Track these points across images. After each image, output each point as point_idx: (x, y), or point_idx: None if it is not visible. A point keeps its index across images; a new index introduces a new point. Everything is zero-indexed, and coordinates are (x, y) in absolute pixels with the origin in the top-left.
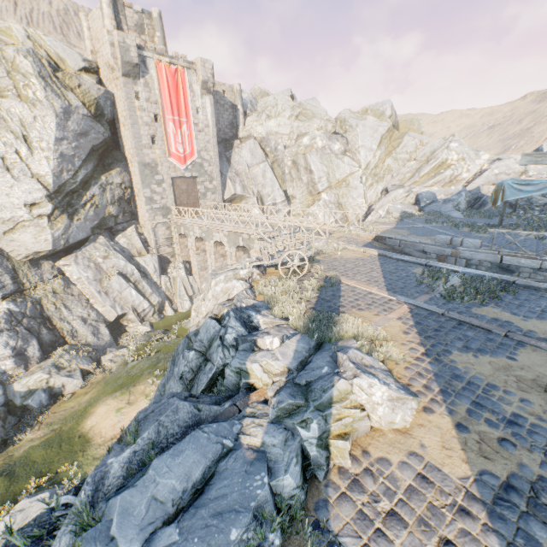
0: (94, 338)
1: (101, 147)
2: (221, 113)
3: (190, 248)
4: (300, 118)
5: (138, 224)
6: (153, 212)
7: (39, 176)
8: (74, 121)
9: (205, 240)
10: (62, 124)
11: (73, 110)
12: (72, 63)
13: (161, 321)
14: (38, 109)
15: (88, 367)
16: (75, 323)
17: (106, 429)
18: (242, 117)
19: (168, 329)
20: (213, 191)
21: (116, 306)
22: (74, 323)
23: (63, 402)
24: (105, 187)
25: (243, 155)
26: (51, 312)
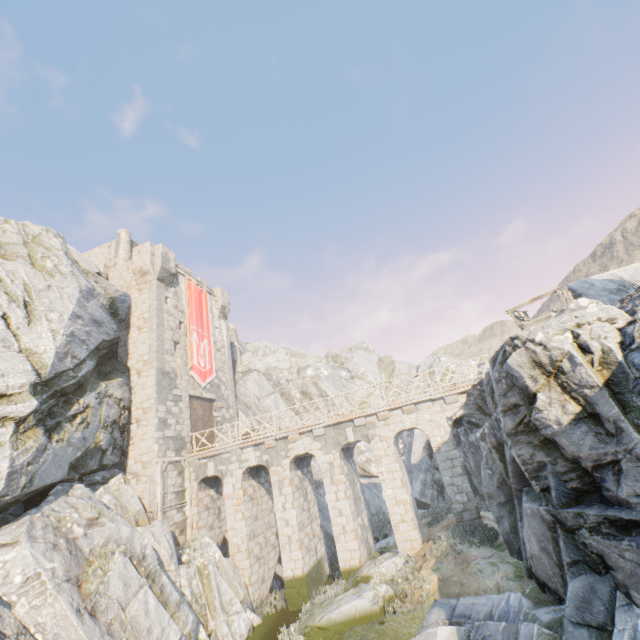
0: None
1: (104, 348)
2: None
3: (228, 496)
4: (293, 356)
5: (124, 474)
6: (164, 443)
7: (30, 353)
8: (93, 305)
9: (269, 465)
10: (82, 302)
11: (95, 294)
12: (85, 266)
13: None
14: (56, 280)
15: None
16: None
17: None
18: (239, 353)
19: None
20: (229, 422)
21: None
22: None
23: None
24: (102, 398)
25: (249, 386)
26: None
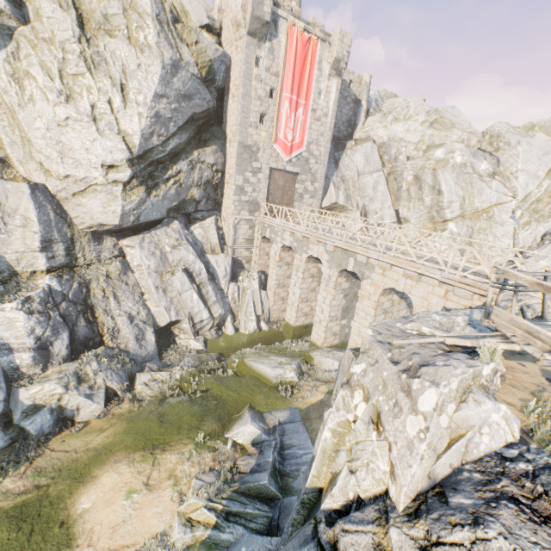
0: (136, 345)
1: (202, 118)
2: (341, 106)
3: (271, 256)
4: (435, 126)
5: (219, 216)
6: (239, 205)
7: (126, 134)
8: (181, 79)
9: (295, 251)
10: (167, 78)
11: (182, 66)
12: (195, 18)
13: (217, 339)
14: (145, 56)
15: (116, 387)
16: (120, 320)
17: (101, 528)
18: (363, 115)
19: (224, 354)
20: (311, 195)
21: (171, 309)
22: (119, 319)
23: (69, 436)
24: (195, 165)
25: (355, 158)
26: (97, 300)
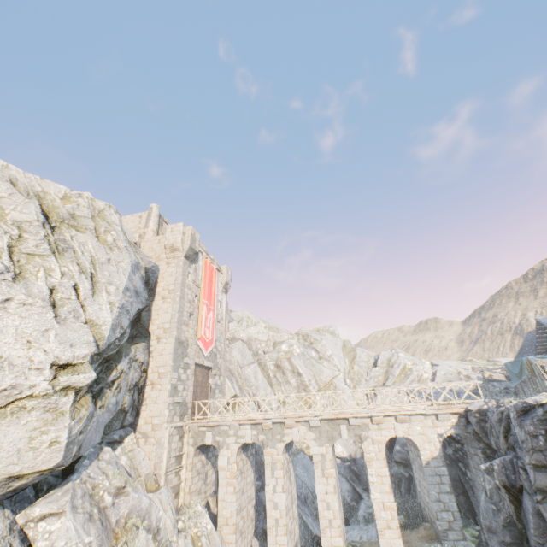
0: None
1: (135, 314)
2: None
3: (222, 468)
4: (270, 329)
5: (134, 432)
6: (173, 408)
7: (93, 323)
8: (137, 277)
9: (264, 445)
10: (131, 275)
11: (138, 267)
12: (127, 236)
13: None
14: (114, 254)
15: None
16: None
17: None
18: (227, 321)
19: None
20: (219, 389)
21: None
22: None
23: None
24: (131, 363)
25: (234, 354)
26: None
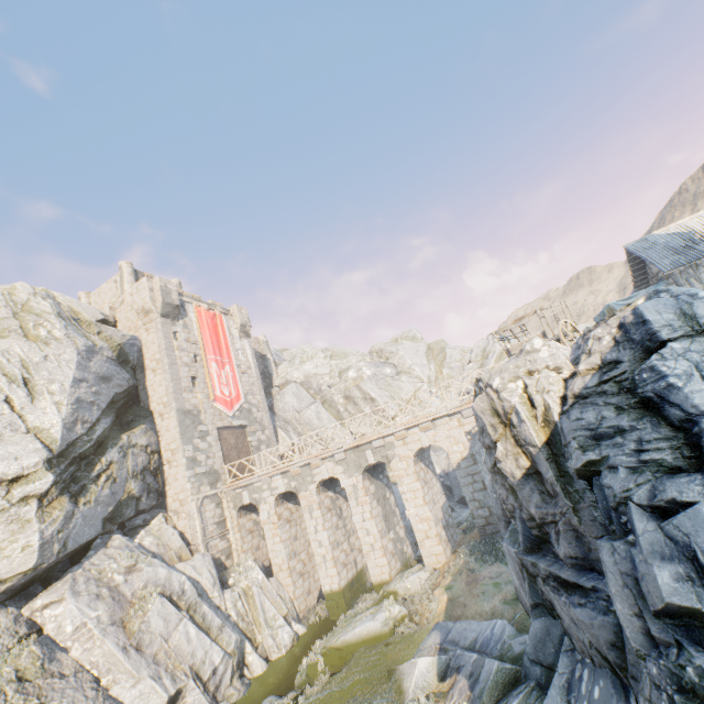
0: None
1: (121, 399)
2: None
3: (265, 522)
4: (334, 358)
5: (166, 512)
6: (197, 480)
7: (39, 430)
8: (97, 362)
9: (297, 491)
10: (83, 363)
11: (96, 350)
12: (88, 315)
13: (249, 691)
14: (53, 348)
15: None
16: None
17: None
18: (274, 365)
19: (280, 694)
20: (267, 444)
21: (162, 674)
22: None
23: None
24: (126, 450)
25: (287, 400)
26: None
